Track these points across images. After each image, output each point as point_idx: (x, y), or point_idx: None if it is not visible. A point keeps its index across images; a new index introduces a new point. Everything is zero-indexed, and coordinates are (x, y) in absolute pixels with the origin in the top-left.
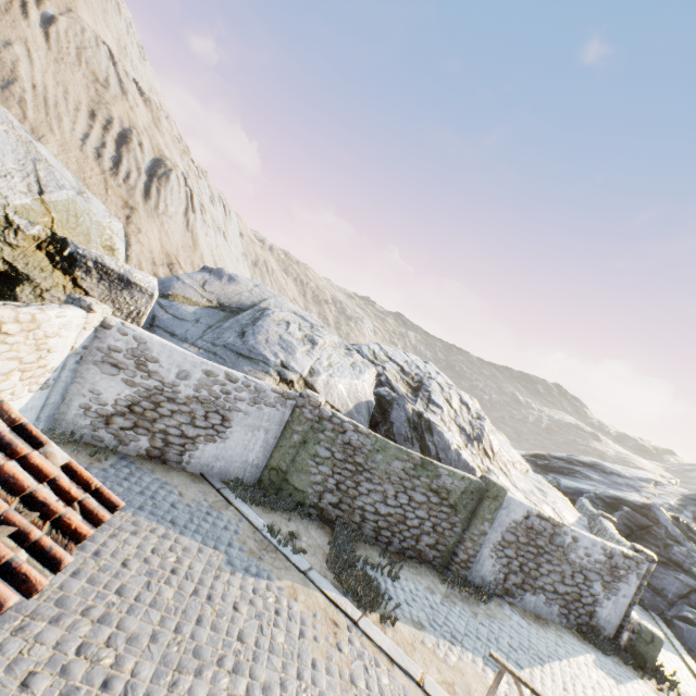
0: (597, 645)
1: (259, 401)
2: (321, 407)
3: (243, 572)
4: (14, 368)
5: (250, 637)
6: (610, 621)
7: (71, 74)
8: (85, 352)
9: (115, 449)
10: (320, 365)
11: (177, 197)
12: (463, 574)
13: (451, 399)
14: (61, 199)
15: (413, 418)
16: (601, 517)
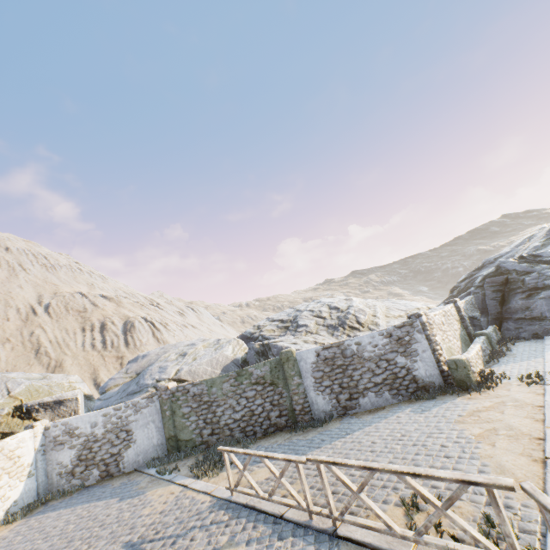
0: (424, 397)
1: (139, 409)
2: (170, 388)
3: (126, 499)
4: (1, 473)
5: (107, 523)
6: (431, 374)
7: (66, 320)
8: (45, 447)
9: (82, 485)
10: (185, 365)
11: (144, 331)
12: (308, 418)
13: (321, 313)
14: (22, 389)
15: (261, 349)
16: (445, 305)
